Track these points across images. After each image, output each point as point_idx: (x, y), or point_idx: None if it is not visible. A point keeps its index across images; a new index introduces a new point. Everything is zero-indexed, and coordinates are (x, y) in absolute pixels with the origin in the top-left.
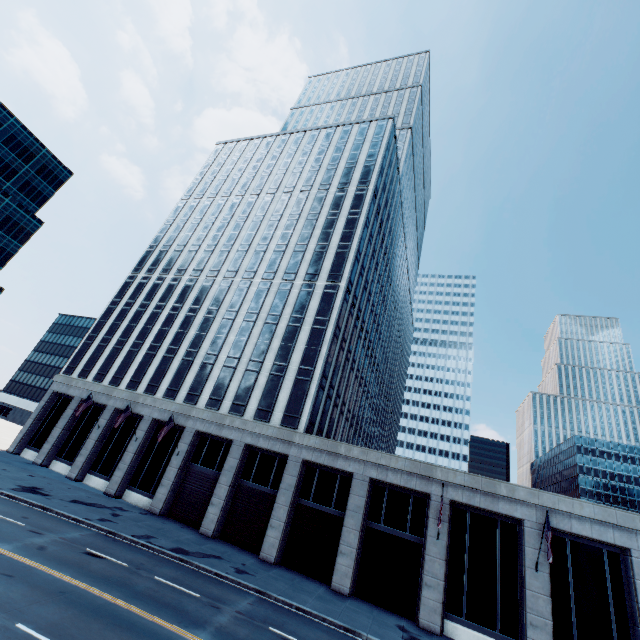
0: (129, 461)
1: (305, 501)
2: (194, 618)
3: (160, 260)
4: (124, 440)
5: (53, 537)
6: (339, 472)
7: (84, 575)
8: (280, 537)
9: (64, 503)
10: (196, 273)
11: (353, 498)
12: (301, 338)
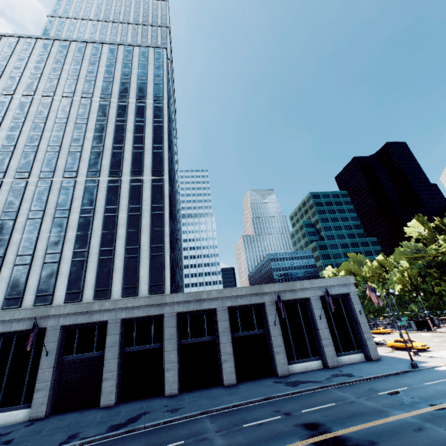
0: None
1: (186, 341)
2: None
3: None
4: None
5: None
6: (204, 311)
7: None
8: (177, 373)
9: None
10: None
11: (221, 324)
12: (144, 223)
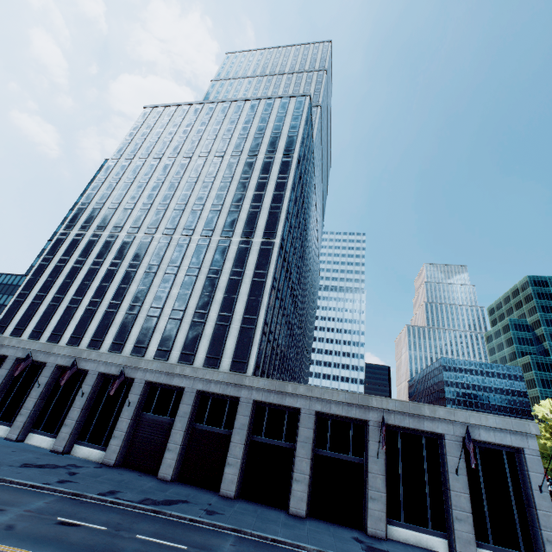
0: (76, 416)
1: (258, 437)
2: None
3: (94, 217)
4: (68, 396)
5: (17, 511)
6: (287, 408)
7: (67, 550)
8: (238, 473)
9: (15, 469)
10: (133, 230)
11: (302, 430)
12: (243, 290)
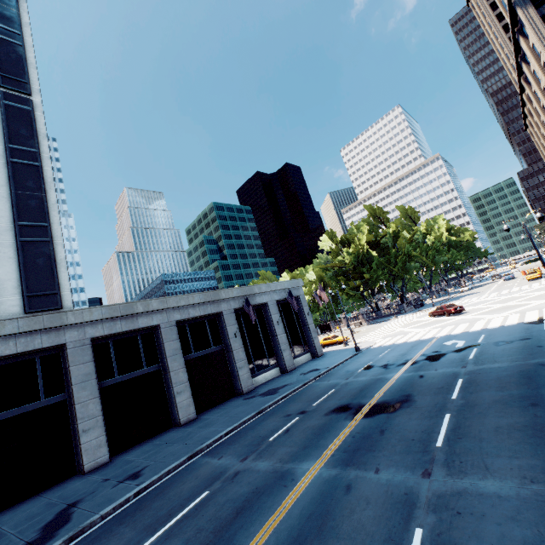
0: None
1: (110, 380)
2: (270, 480)
3: None
4: None
5: None
6: (137, 333)
7: None
8: (104, 431)
9: None
10: None
11: (169, 345)
12: None
